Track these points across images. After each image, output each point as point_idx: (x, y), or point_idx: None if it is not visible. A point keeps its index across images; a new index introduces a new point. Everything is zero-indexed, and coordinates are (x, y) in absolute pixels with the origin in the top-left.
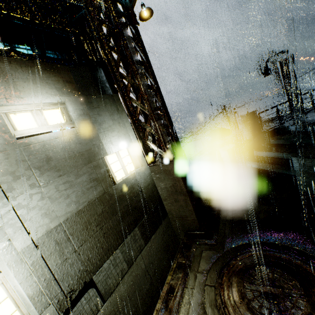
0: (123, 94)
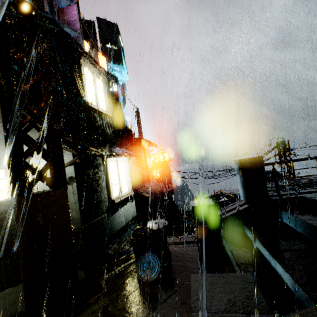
0: None
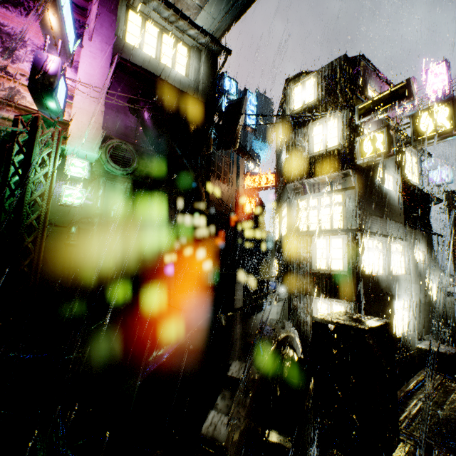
0: (454, 256)
